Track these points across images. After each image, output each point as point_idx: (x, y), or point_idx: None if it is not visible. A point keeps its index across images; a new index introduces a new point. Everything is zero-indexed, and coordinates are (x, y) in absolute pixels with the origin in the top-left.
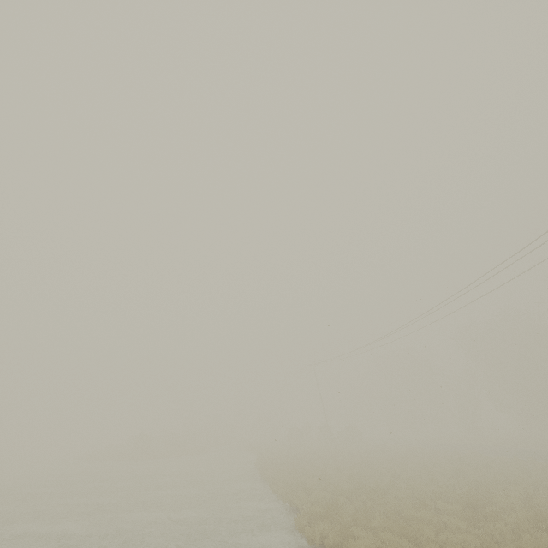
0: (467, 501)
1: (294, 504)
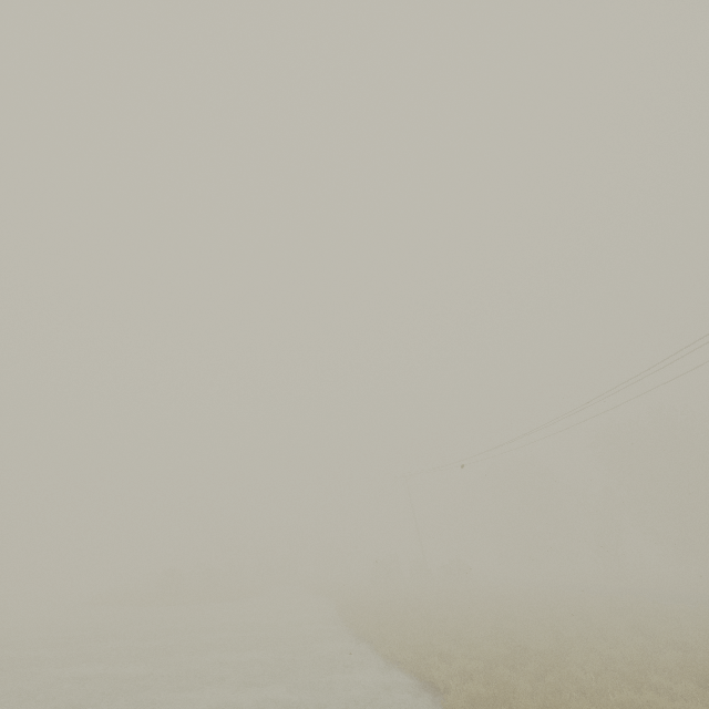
0: (695, 674)
1: (426, 678)
